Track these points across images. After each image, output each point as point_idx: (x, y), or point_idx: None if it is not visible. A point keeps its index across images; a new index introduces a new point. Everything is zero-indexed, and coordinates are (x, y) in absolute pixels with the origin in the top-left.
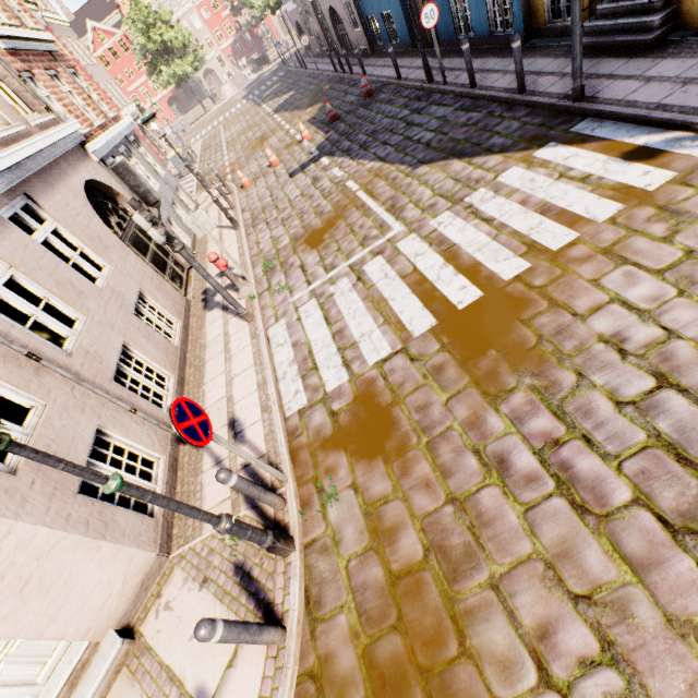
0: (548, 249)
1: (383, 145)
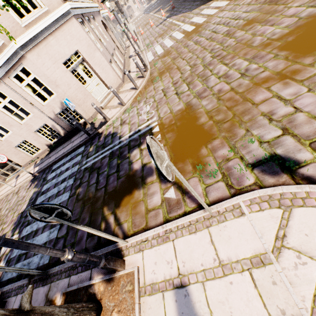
0: (211, 15)
1: (185, 9)
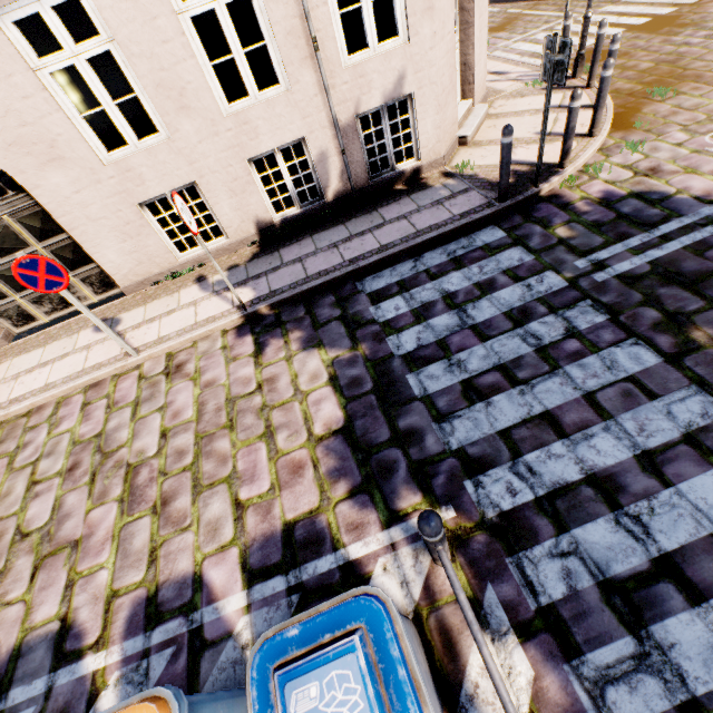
0: (686, 4)
1: None
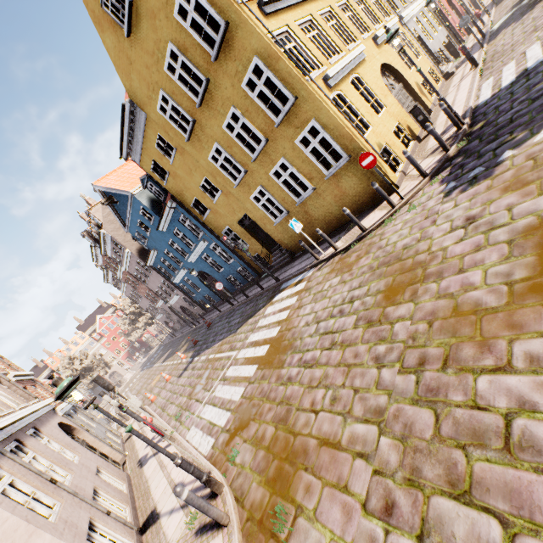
0: (284, 319)
1: (221, 335)
